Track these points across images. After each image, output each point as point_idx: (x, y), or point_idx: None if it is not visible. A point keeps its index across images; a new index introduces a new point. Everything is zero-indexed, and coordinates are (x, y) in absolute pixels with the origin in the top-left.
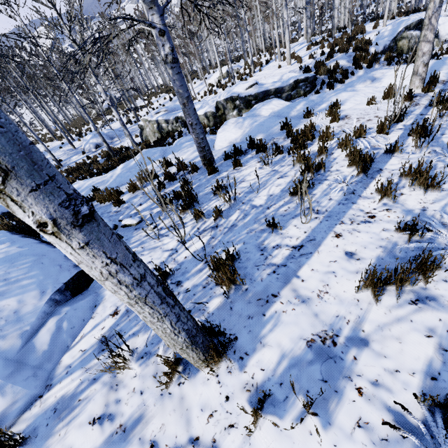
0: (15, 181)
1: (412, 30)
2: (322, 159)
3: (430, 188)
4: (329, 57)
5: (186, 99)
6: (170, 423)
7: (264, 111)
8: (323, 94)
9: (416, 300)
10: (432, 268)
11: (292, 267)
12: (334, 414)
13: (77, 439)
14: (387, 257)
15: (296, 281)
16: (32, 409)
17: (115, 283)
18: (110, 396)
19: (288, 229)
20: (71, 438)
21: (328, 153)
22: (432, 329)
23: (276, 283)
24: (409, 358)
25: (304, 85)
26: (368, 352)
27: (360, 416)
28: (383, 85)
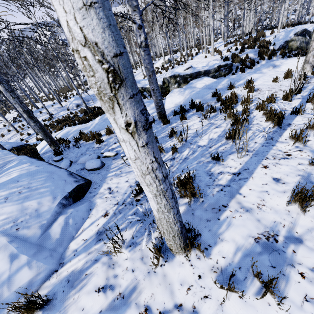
0: (124, 89)
1: (299, 35)
2: (247, 116)
3: None
4: (241, 51)
5: (151, 72)
6: (158, 293)
7: (199, 85)
8: (239, 74)
9: None
10: None
11: (235, 187)
12: (285, 291)
13: (87, 302)
14: (305, 182)
15: (239, 197)
16: (51, 280)
17: (152, 177)
18: (109, 272)
19: (227, 162)
20: (83, 301)
21: (249, 112)
22: None
23: (224, 198)
24: None
25: (224, 69)
26: (303, 247)
27: (306, 293)
28: (282, 70)
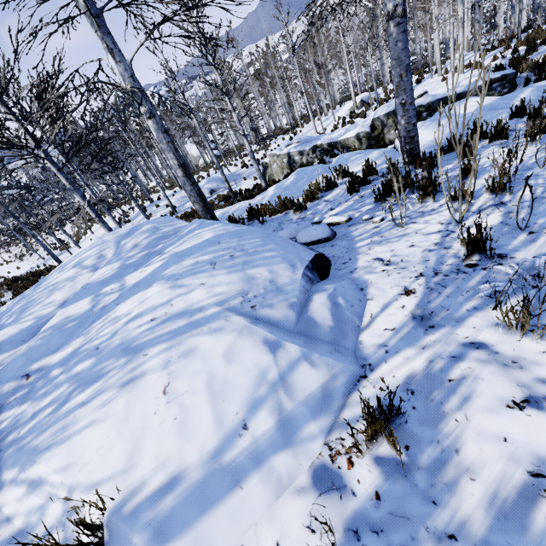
0: None
1: None
2: None
3: None
4: (531, 50)
5: (406, 68)
6: None
7: (463, 110)
8: None
9: None
10: None
11: None
12: None
13: (506, 427)
14: None
15: None
16: (362, 390)
17: None
18: (516, 375)
19: None
20: (489, 425)
21: None
22: None
23: None
24: None
25: (499, 86)
26: None
27: None
28: None
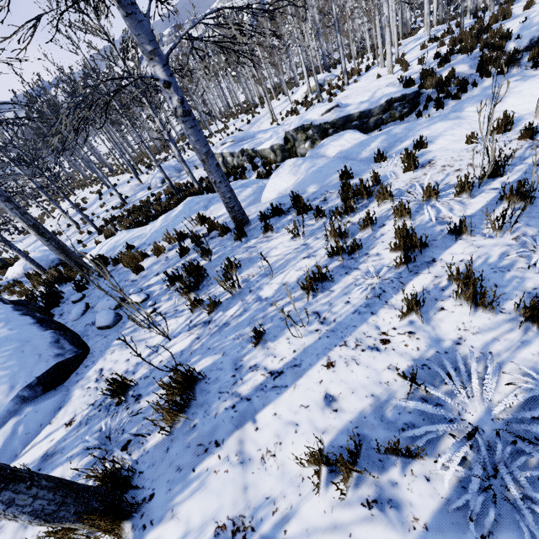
0: None
1: None
2: (355, 240)
3: (480, 307)
4: (443, 62)
5: (205, 155)
6: None
7: (331, 149)
8: (411, 124)
9: (373, 501)
10: (411, 455)
11: (256, 403)
12: None
13: None
14: (372, 415)
15: (249, 428)
16: None
17: None
18: (18, 533)
19: (277, 343)
20: None
21: (379, 224)
22: None
23: (227, 425)
24: None
25: (400, 106)
26: None
27: None
28: (505, 107)
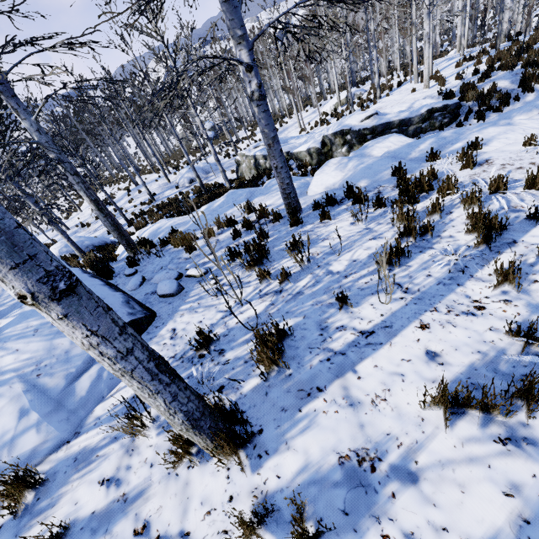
0: None
1: None
2: (429, 221)
3: None
4: (483, 77)
5: (272, 140)
6: (168, 507)
7: (377, 150)
8: (461, 129)
9: (506, 439)
10: None
11: (352, 357)
12: None
13: (84, 495)
14: (483, 368)
15: (351, 377)
16: (58, 453)
17: (97, 354)
18: (123, 460)
19: (361, 308)
20: (80, 492)
21: (445, 212)
22: (518, 486)
23: (326, 375)
24: (468, 516)
25: (440, 116)
26: (413, 492)
27: None
28: None
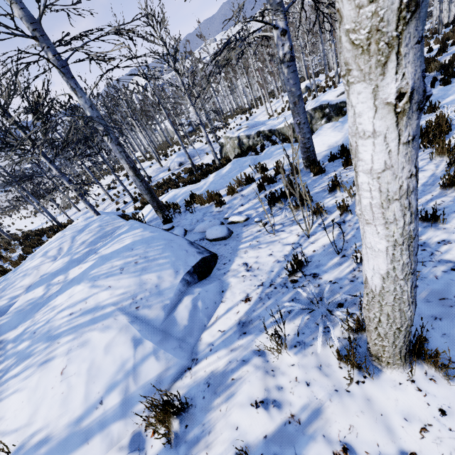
0: (414, 23)
1: None
2: None
3: None
4: (441, 52)
5: (297, 98)
6: (361, 426)
7: None
8: (445, 87)
9: None
10: None
11: None
12: None
13: (242, 419)
14: None
15: None
16: (184, 379)
17: (402, 207)
18: (268, 381)
19: (453, 224)
20: (235, 417)
21: None
22: None
23: None
24: None
25: None
26: None
27: None
28: None
